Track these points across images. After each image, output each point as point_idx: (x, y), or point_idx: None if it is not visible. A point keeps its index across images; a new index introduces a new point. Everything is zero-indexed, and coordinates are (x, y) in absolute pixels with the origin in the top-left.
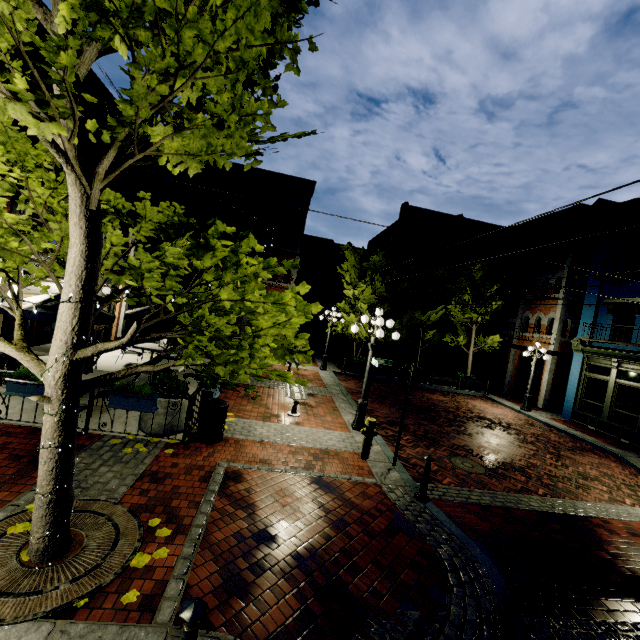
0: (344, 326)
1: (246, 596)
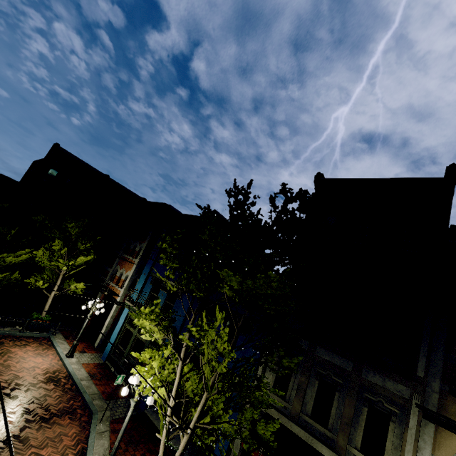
0: None
1: None
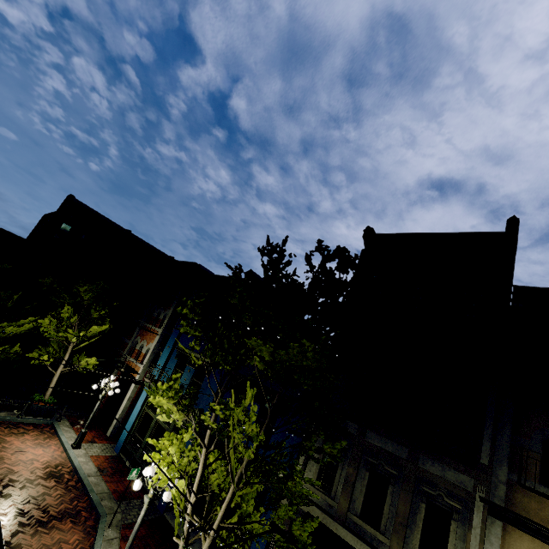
0: None
1: None
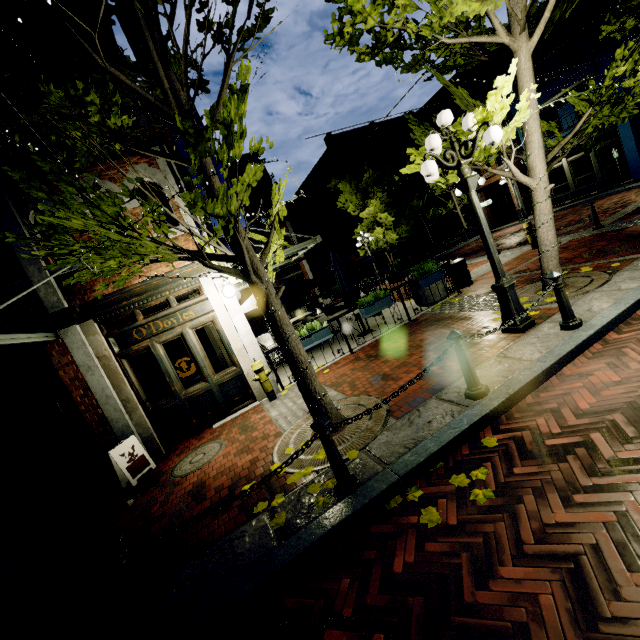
0: (374, 243)
1: (639, 247)
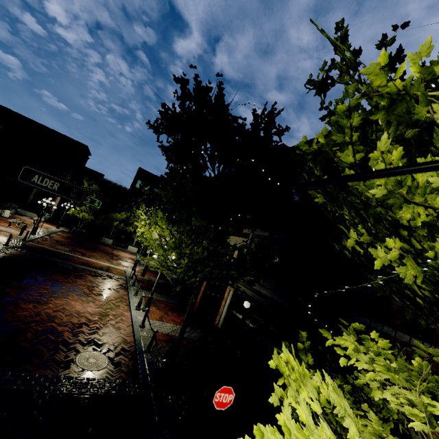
0: (74, 212)
1: None
